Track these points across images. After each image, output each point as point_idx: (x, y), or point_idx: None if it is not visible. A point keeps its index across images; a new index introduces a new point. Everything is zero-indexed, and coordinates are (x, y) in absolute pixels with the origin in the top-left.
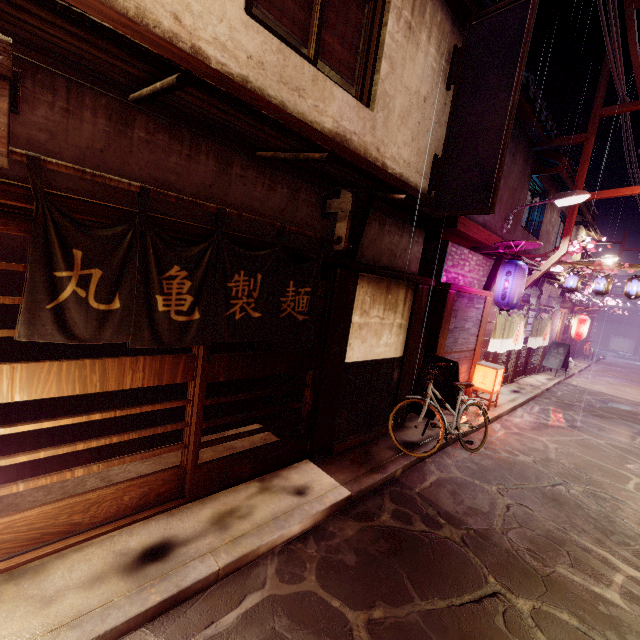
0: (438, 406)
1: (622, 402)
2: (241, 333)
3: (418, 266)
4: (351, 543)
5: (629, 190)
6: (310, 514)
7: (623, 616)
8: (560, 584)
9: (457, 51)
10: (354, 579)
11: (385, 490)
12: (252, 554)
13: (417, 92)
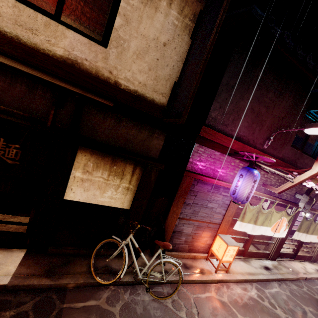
0: (132, 252)
1: None
2: None
3: (158, 154)
4: None
5: None
6: None
7: None
8: None
9: (200, 13)
10: None
11: (45, 293)
12: None
13: (156, 39)
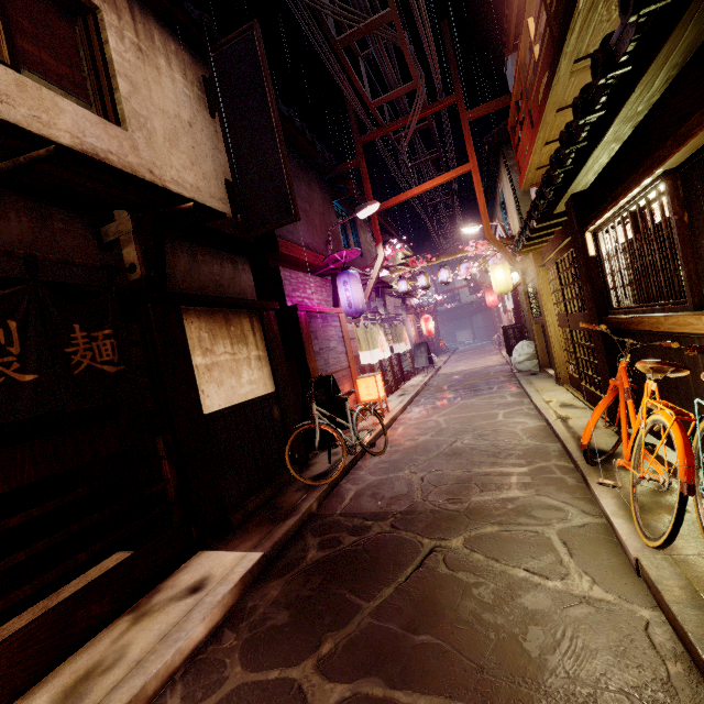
0: (330, 423)
1: (478, 370)
2: (8, 409)
3: (255, 295)
4: (279, 602)
5: (404, 195)
6: (215, 603)
7: (525, 502)
8: (478, 509)
9: (207, 81)
10: (291, 634)
11: (305, 531)
12: (135, 703)
13: (178, 116)
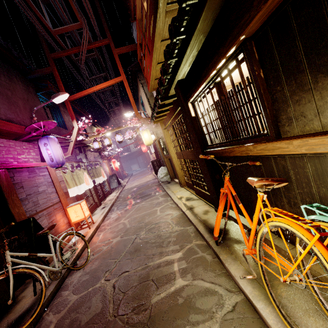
0: (29, 263)
1: (143, 184)
2: None
3: None
4: None
5: (86, 91)
6: None
7: (188, 291)
8: (158, 314)
9: None
10: None
11: None
12: None
13: None
